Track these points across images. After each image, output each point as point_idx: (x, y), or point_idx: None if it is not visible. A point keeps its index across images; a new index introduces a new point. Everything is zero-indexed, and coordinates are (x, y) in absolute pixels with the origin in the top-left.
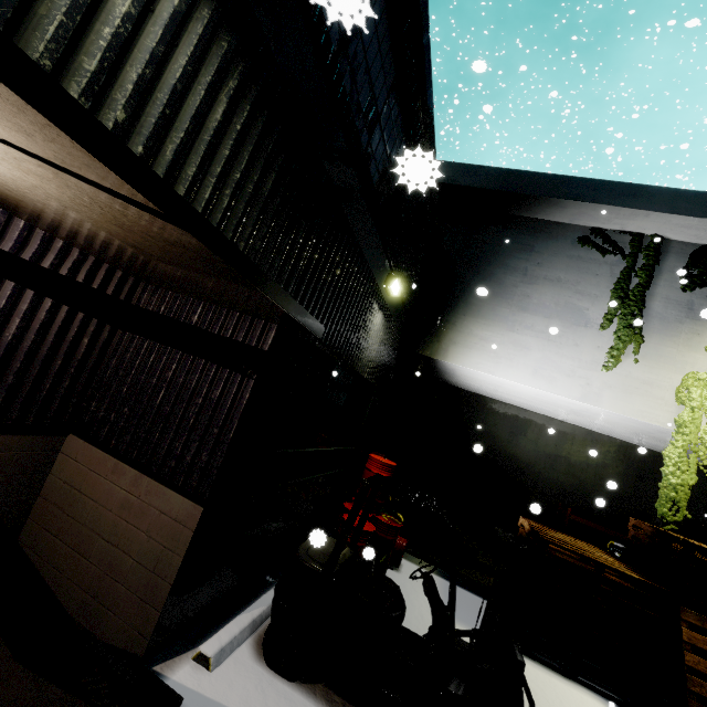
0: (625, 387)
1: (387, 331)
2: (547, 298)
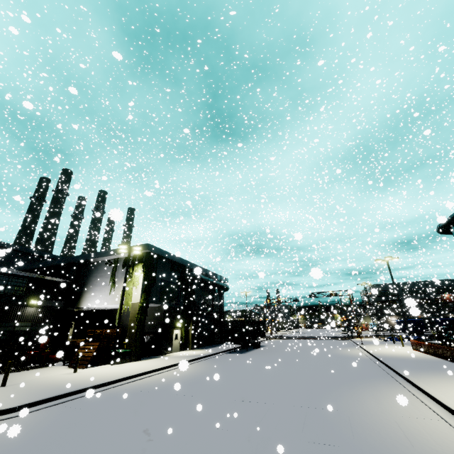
0: (113, 297)
1: (44, 309)
2: (100, 281)
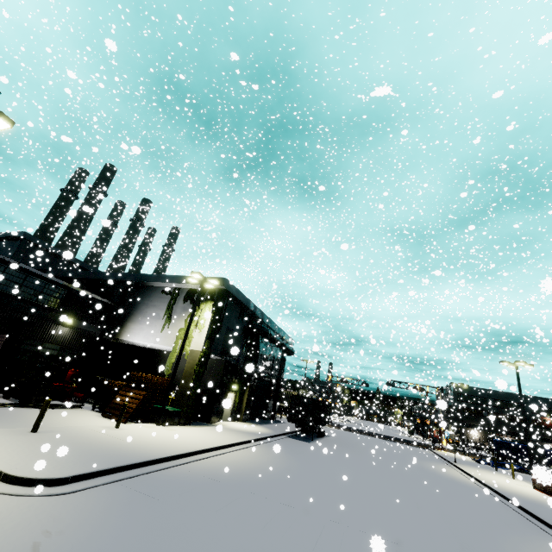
0: (165, 336)
1: (78, 332)
2: (151, 312)
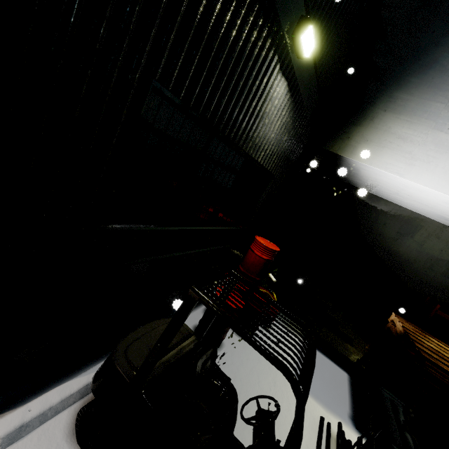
0: None
1: (292, 113)
2: None
